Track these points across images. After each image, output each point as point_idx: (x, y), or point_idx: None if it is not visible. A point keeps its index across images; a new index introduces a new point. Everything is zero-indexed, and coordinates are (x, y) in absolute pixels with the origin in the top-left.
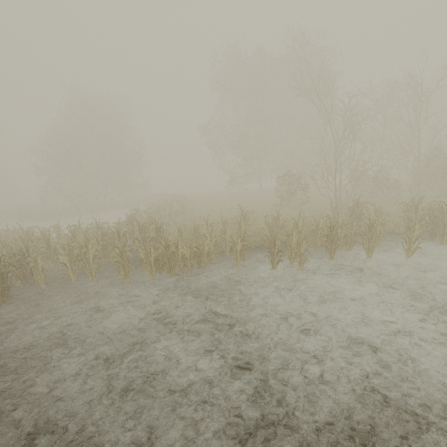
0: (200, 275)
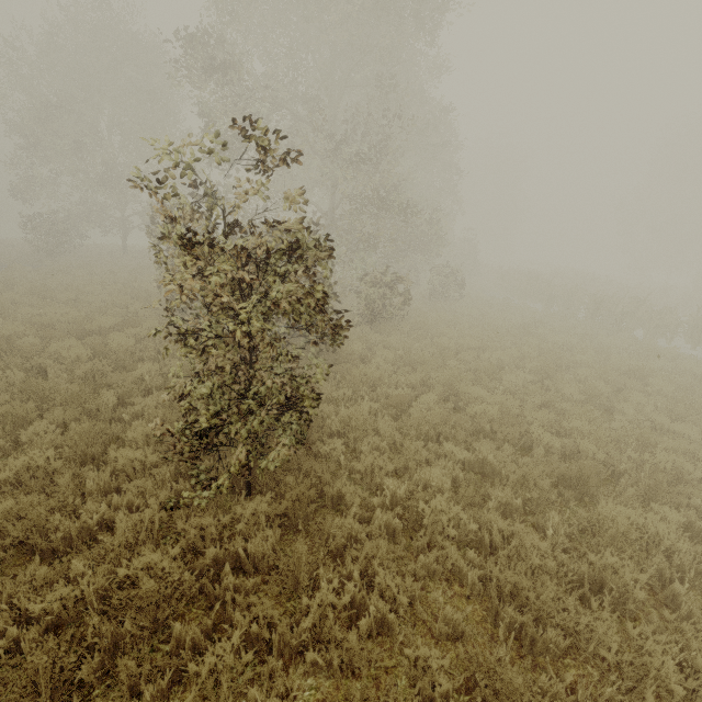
0: None
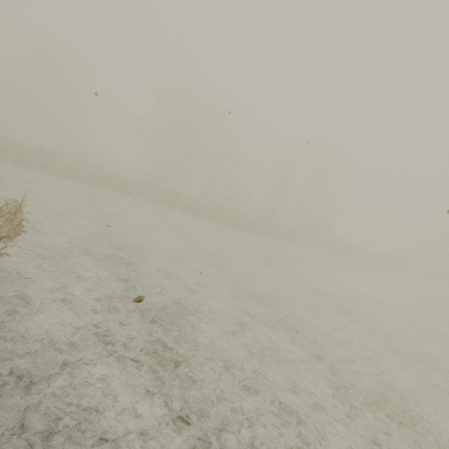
0: (60, 179)
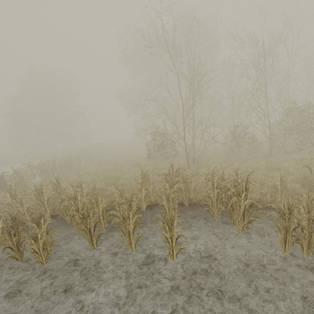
0: None
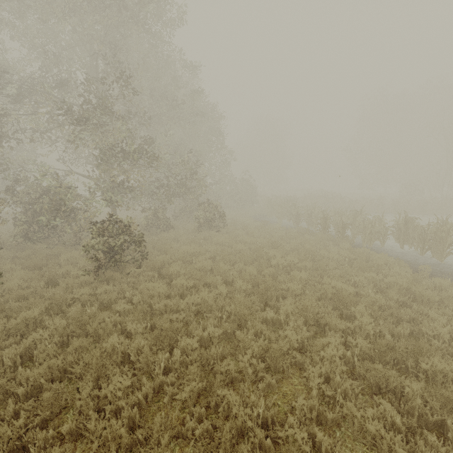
0: None
